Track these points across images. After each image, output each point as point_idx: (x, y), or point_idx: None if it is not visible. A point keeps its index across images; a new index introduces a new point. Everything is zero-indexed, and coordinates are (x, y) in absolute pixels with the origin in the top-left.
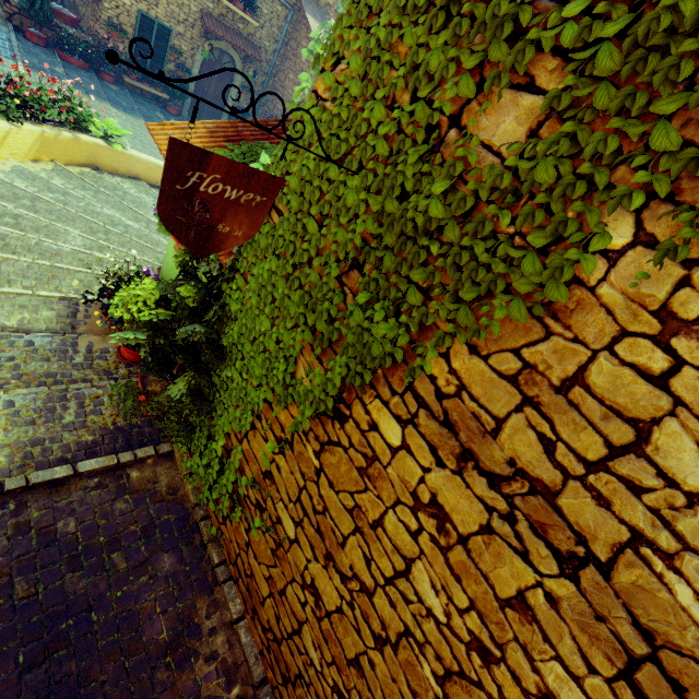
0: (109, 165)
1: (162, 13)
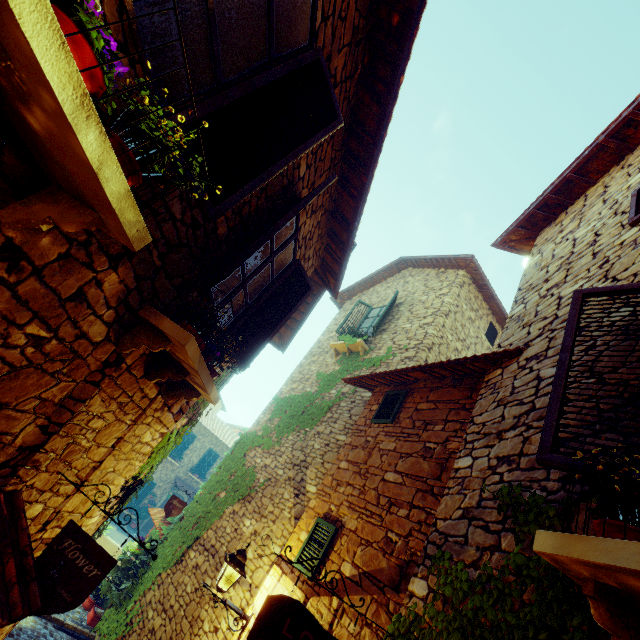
0: None
1: (155, 477)
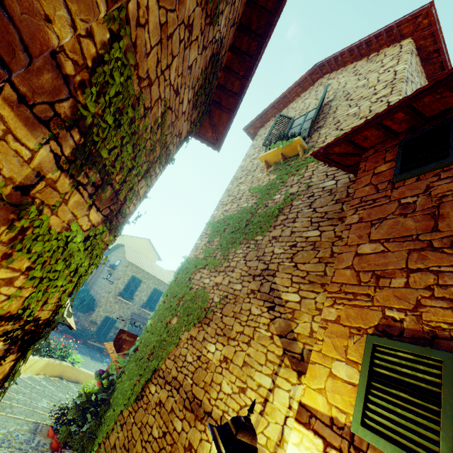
0: (68, 376)
1: (115, 315)
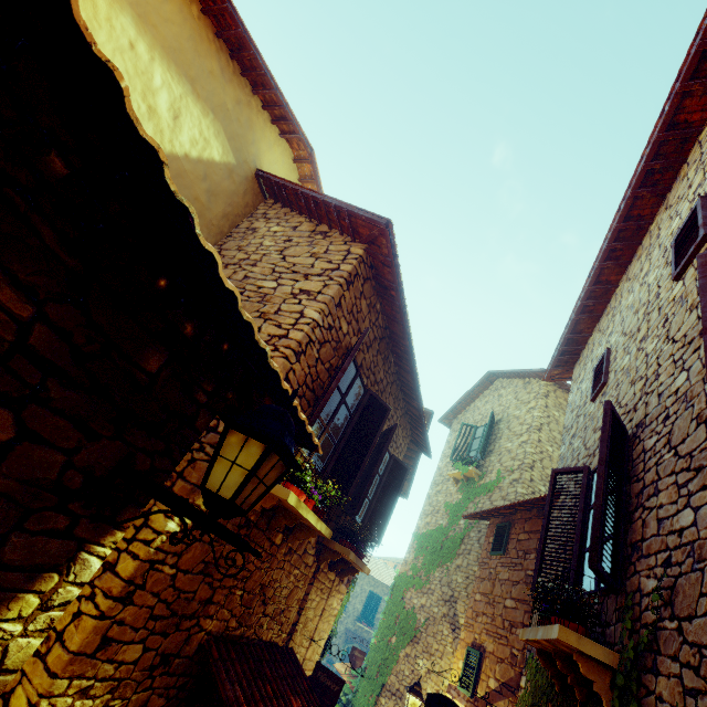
0: None
1: None
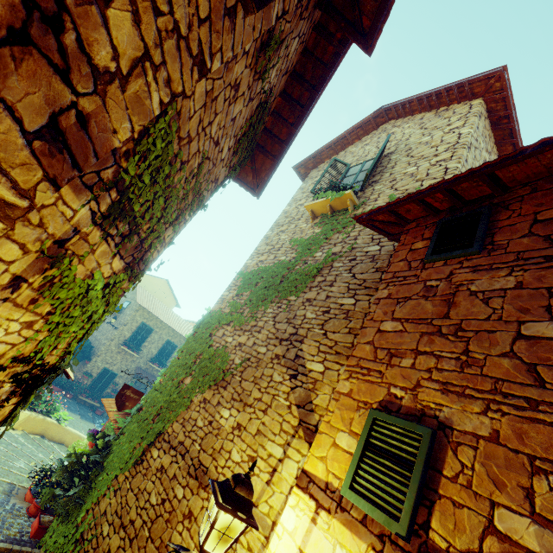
0: (51, 435)
1: (116, 368)
